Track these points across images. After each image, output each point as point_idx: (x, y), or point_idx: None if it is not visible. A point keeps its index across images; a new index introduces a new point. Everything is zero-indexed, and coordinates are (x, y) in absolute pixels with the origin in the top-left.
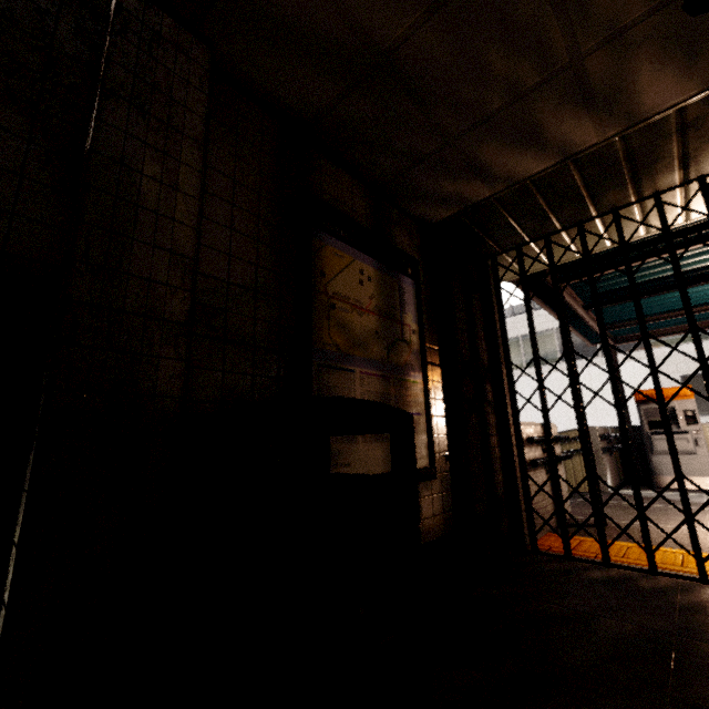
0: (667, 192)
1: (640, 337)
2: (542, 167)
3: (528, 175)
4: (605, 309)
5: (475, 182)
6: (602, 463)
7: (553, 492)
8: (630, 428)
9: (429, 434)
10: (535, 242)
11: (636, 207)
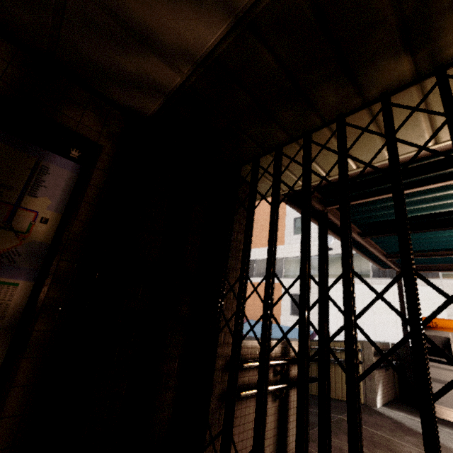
0: (398, 91)
1: (424, 268)
2: (216, 36)
3: (207, 49)
4: (384, 239)
5: (150, 57)
6: (373, 379)
7: (280, 421)
8: (408, 348)
9: (3, 359)
10: (270, 153)
11: (367, 116)
